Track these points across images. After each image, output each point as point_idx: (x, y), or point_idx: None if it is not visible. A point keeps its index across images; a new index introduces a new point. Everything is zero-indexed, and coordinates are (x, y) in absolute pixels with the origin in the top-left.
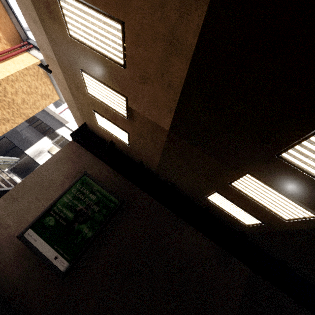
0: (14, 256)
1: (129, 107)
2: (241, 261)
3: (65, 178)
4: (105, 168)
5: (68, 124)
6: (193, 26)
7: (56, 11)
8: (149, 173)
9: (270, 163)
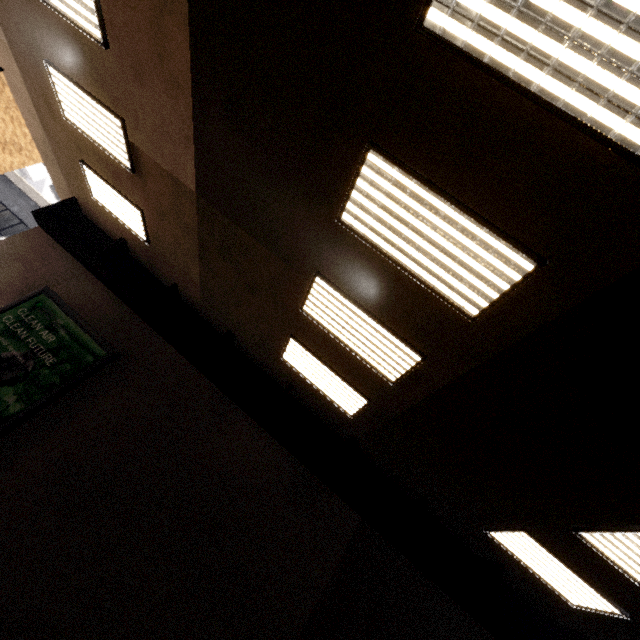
0: None
1: (131, 143)
2: (338, 493)
3: None
4: (95, 288)
5: None
6: None
7: None
8: (191, 311)
9: (339, 243)
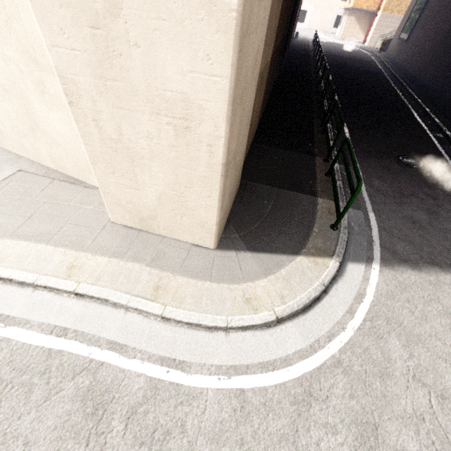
0: (396, 46)
1: None
2: None
3: None
4: None
5: None
6: None
7: None
8: None
9: None
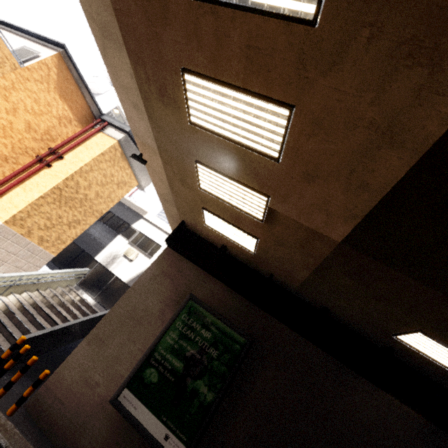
0: (108, 433)
1: (269, 208)
2: None
3: (164, 306)
4: (217, 287)
5: (146, 215)
6: (445, 110)
7: (174, 95)
8: (283, 290)
9: None
